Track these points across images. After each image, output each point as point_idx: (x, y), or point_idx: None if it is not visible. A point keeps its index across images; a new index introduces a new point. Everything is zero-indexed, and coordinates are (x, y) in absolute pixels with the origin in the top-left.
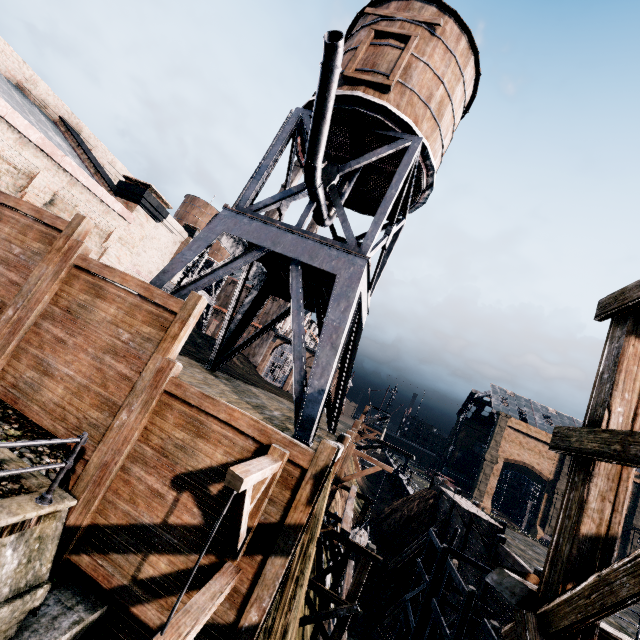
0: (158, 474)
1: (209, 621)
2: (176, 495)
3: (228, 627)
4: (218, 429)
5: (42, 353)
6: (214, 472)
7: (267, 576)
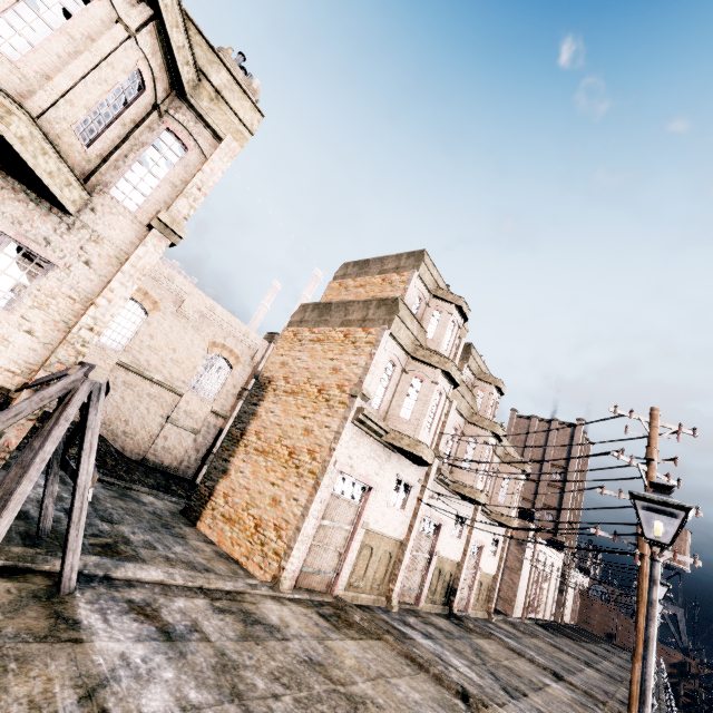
0: (665, 664)
1: (688, 689)
2: (671, 668)
3: (692, 690)
4: (673, 655)
5: (626, 638)
6: (677, 664)
7: (696, 681)
